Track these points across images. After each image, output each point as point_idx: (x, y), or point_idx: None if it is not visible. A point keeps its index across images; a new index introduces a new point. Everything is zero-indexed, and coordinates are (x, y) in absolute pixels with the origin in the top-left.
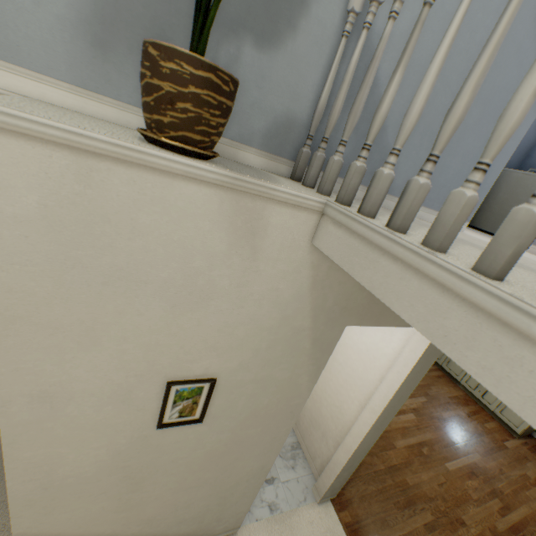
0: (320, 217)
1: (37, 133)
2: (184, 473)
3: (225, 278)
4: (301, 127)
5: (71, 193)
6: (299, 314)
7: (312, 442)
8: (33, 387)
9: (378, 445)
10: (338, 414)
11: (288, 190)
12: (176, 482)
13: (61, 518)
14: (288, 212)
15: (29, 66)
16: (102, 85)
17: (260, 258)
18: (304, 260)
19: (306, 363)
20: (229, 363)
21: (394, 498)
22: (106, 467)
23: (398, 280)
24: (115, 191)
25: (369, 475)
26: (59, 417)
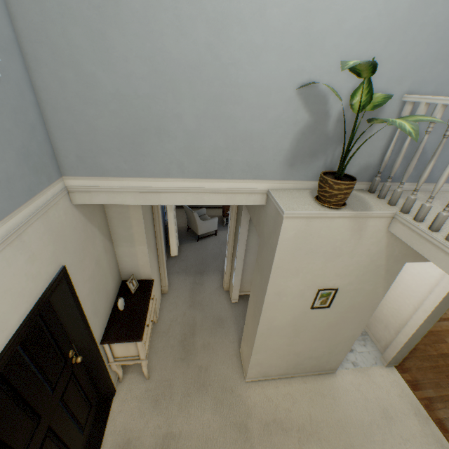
0: (391, 218)
1: (299, 216)
2: (316, 332)
3: (347, 247)
4: (373, 166)
5: (303, 229)
6: (379, 259)
7: (377, 331)
8: (276, 290)
9: (430, 339)
10: (397, 314)
11: (377, 212)
12: (312, 336)
13: (268, 343)
14: (376, 219)
15: (268, 179)
16: (289, 177)
17: (362, 238)
18: (383, 236)
19: (381, 281)
20: (343, 282)
21: (446, 373)
22: (288, 324)
23: (434, 252)
24: (315, 226)
25: (423, 356)
26: (280, 301)
